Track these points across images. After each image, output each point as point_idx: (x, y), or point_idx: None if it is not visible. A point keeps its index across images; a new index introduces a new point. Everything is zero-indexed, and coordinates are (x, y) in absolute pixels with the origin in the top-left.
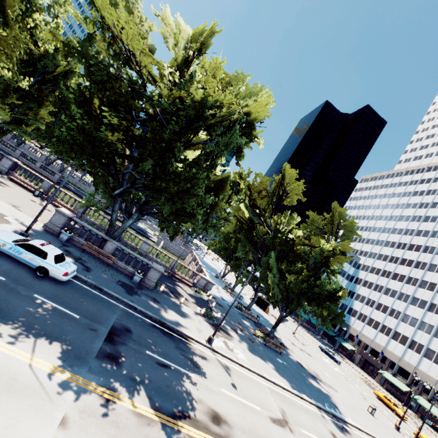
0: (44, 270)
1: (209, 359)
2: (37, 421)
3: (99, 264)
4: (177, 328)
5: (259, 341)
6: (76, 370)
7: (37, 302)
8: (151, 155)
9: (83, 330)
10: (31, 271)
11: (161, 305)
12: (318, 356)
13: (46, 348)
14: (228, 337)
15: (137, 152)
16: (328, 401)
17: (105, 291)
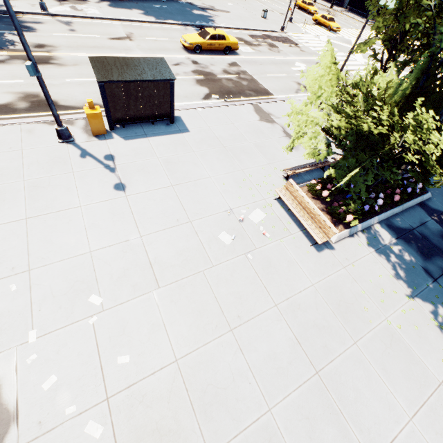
0: None
1: (44, 22)
2: None
3: None
4: None
5: None
6: None
7: None
8: None
9: None
10: None
11: None
12: None
13: None
14: (80, 3)
15: None
16: (204, 20)
17: None
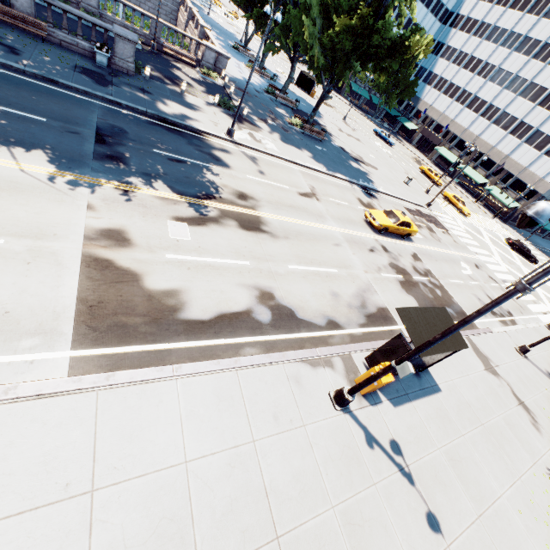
0: None
1: (231, 152)
2: (65, 209)
3: (27, 41)
4: (185, 124)
5: (295, 130)
6: (78, 171)
7: None
8: None
9: (62, 135)
10: None
11: (155, 97)
12: (369, 140)
13: (28, 154)
14: (254, 128)
15: None
16: (364, 178)
17: (61, 83)
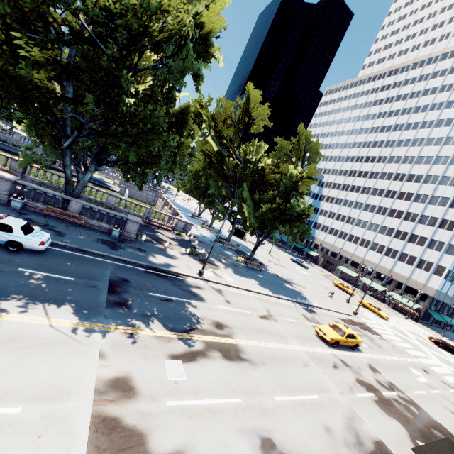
0: (15, 244)
1: (203, 288)
2: (80, 360)
3: (70, 227)
4: (169, 270)
5: (241, 265)
6: (93, 320)
7: (26, 274)
8: (91, 89)
9: (84, 289)
10: (0, 247)
11: (148, 253)
12: (290, 266)
13: (58, 310)
14: (215, 267)
15: (71, 86)
16: (299, 296)
17: (88, 251)
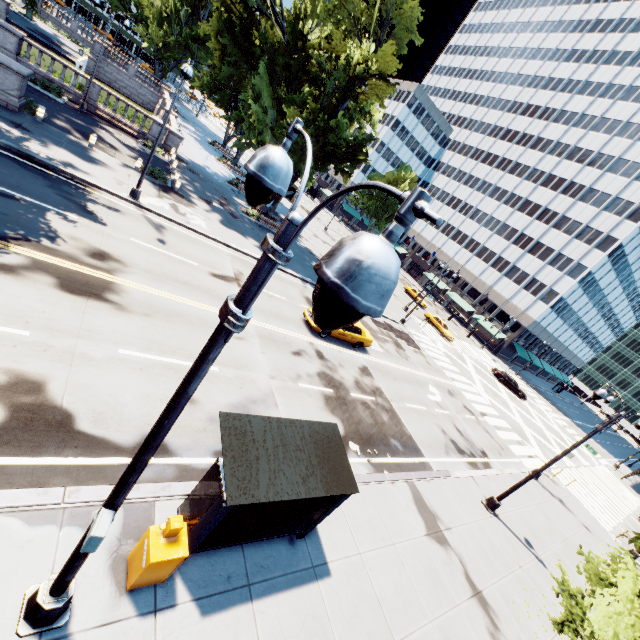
0: None
1: (124, 213)
2: None
3: None
4: (63, 169)
5: (250, 220)
6: None
7: None
8: None
9: None
10: None
11: (35, 136)
12: None
13: None
14: (185, 203)
15: None
16: None
17: None
